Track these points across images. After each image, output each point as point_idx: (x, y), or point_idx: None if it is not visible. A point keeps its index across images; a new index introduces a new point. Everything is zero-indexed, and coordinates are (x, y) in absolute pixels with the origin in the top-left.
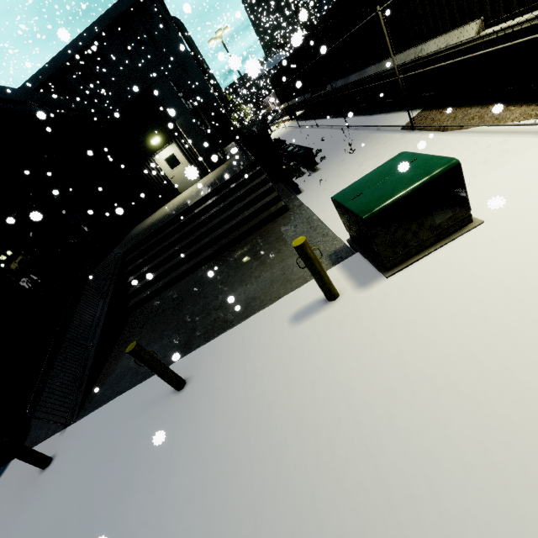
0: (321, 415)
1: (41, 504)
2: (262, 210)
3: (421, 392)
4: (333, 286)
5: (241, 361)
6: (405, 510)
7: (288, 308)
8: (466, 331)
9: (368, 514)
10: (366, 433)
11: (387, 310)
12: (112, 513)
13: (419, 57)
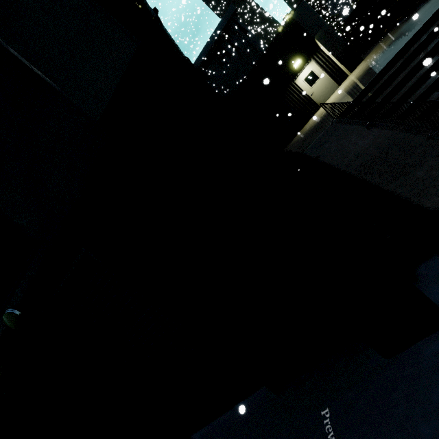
0: None
1: None
2: None
3: None
4: None
5: None
6: None
7: None
8: None
9: None
10: None
11: None
12: None
13: None
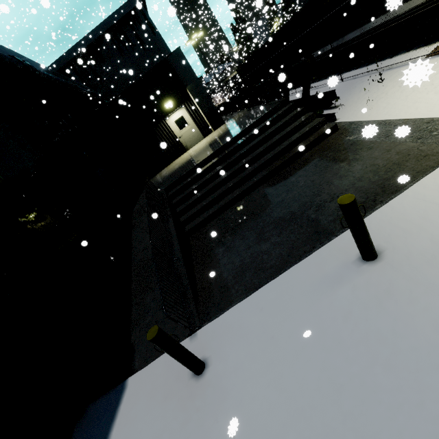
0: None
1: (240, 409)
2: (309, 133)
3: None
4: None
5: None
6: None
7: None
8: None
9: None
10: None
11: None
12: (423, 391)
13: None
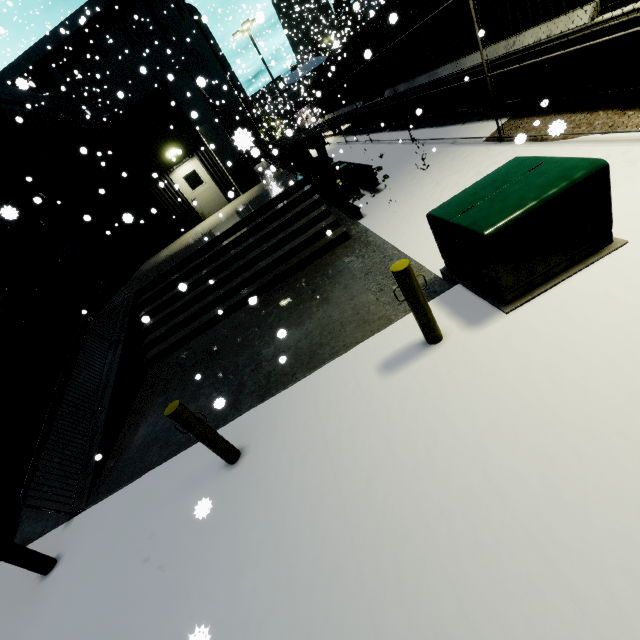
0: (449, 490)
1: (47, 624)
2: (316, 238)
3: (590, 455)
4: (437, 324)
5: (318, 424)
6: (604, 616)
7: (373, 355)
8: (637, 376)
9: (549, 624)
10: (520, 512)
11: (515, 353)
12: (155, 633)
13: (510, 52)
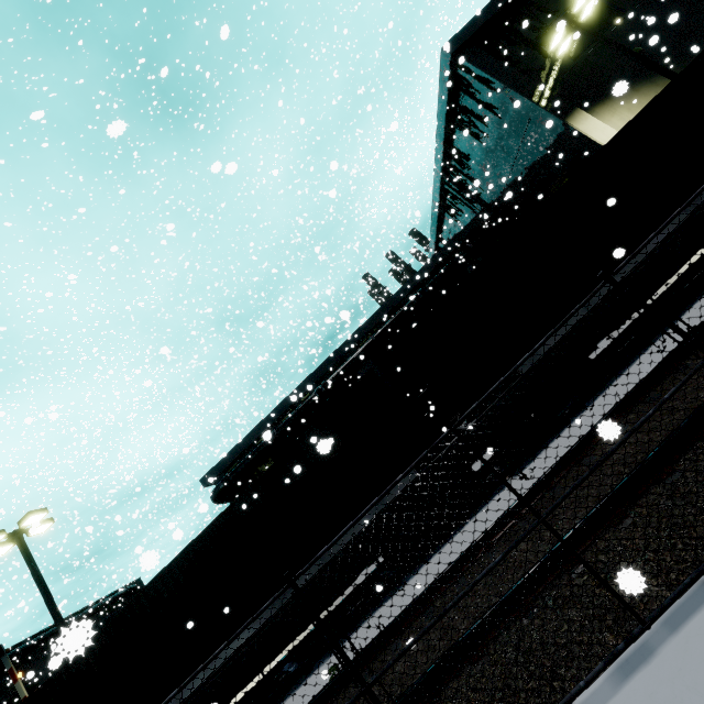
0: None
1: None
2: None
3: None
4: None
5: None
6: None
7: None
8: None
9: None
10: None
11: None
12: None
13: None
